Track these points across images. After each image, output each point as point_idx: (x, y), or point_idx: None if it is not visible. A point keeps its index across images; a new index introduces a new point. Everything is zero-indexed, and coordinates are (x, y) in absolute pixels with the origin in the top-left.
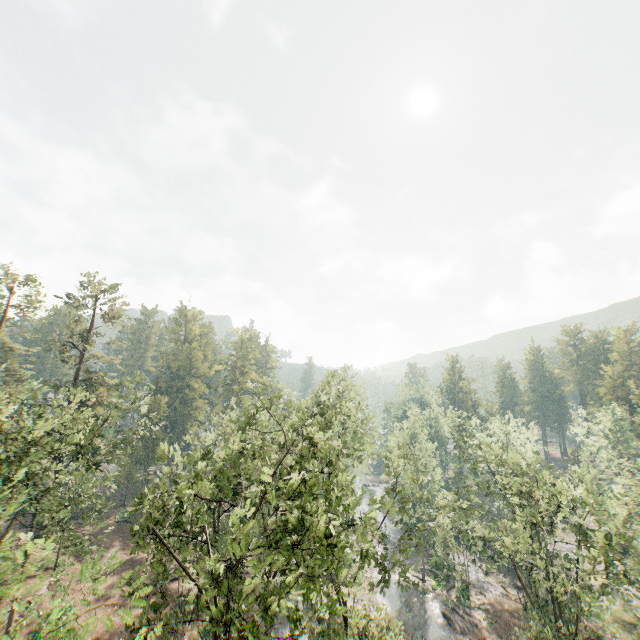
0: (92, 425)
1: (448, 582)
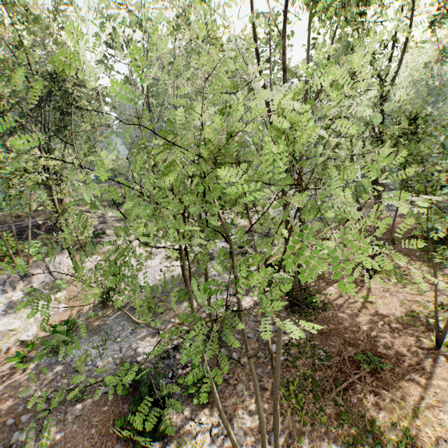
0: None
1: None
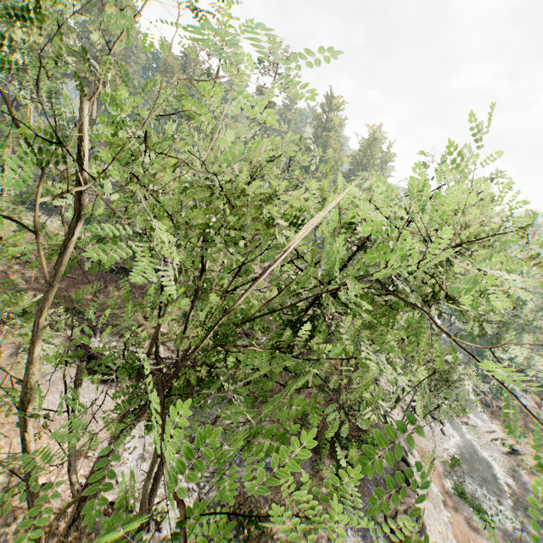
0: (280, 168)
1: (484, 378)
